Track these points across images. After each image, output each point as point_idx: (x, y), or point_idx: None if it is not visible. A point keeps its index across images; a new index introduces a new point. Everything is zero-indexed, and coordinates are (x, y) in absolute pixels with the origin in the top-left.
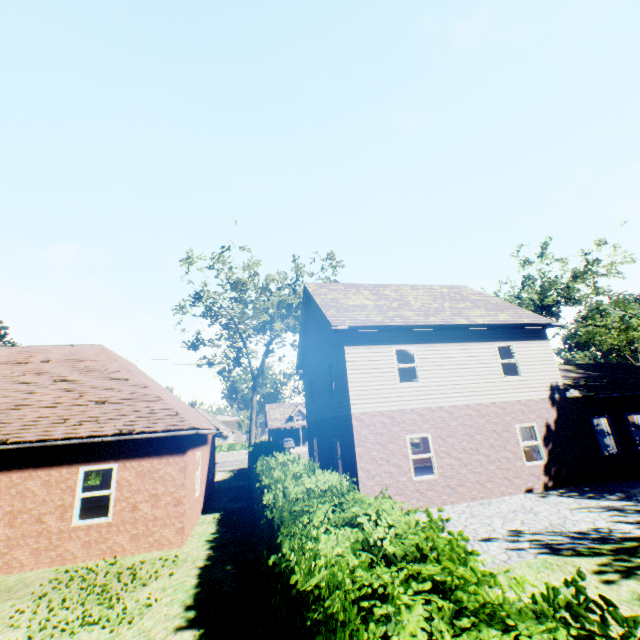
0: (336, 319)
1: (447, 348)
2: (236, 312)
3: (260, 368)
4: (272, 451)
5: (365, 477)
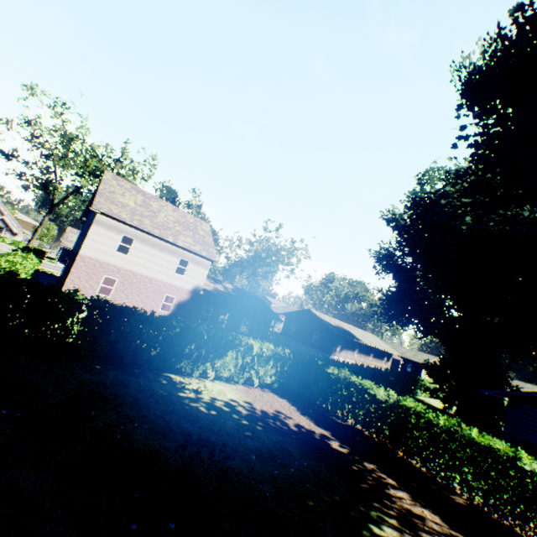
0: (99, 205)
1: (154, 248)
2: (60, 152)
3: (62, 201)
4: (27, 253)
5: (70, 283)
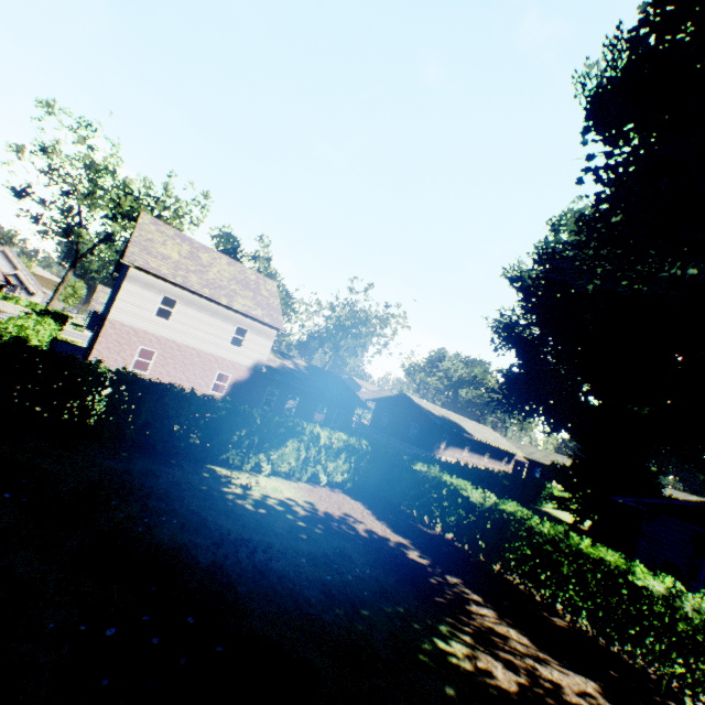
0: (133, 257)
1: (203, 312)
2: (85, 188)
3: (89, 251)
4: (44, 317)
5: (98, 355)
